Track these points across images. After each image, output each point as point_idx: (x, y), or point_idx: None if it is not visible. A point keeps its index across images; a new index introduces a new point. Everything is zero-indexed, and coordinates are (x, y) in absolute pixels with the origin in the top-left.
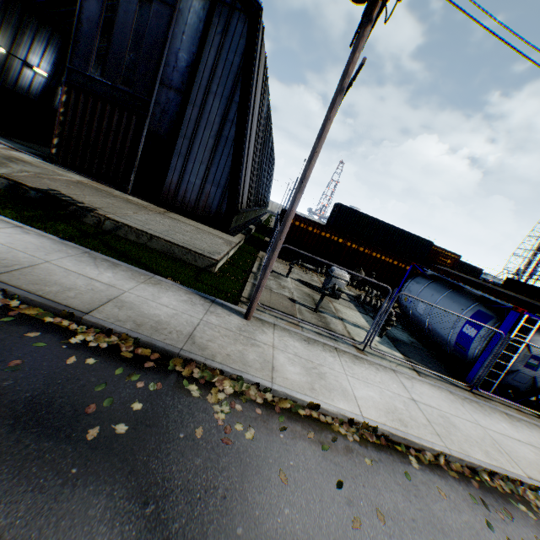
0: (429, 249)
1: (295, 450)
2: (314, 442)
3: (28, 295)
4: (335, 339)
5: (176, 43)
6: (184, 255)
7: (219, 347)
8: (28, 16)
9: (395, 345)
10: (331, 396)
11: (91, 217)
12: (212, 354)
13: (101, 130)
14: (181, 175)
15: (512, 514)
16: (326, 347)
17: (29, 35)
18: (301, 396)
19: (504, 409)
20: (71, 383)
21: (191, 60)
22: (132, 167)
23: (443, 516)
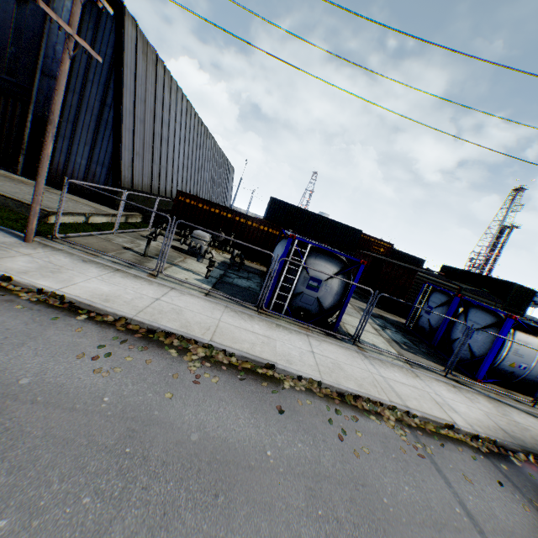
0: (359, 237)
1: None
2: None
3: None
4: (132, 267)
5: (54, 38)
6: (19, 207)
7: None
8: None
9: (217, 284)
10: (41, 278)
11: None
12: None
13: None
14: (68, 156)
15: (151, 351)
16: (106, 267)
17: None
18: None
19: (284, 324)
20: None
21: None
22: (21, 150)
23: (52, 335)
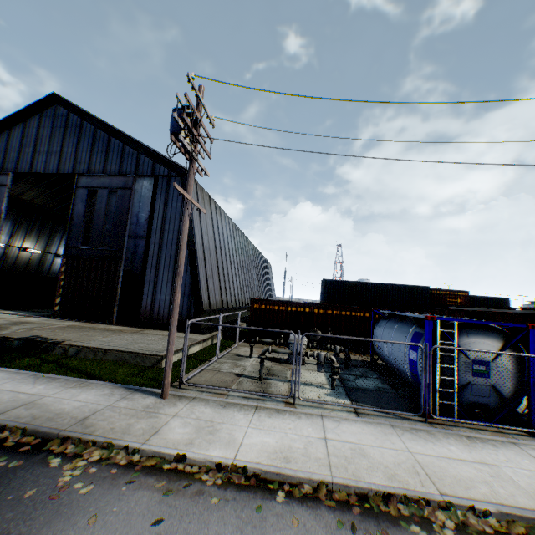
0: (429, 294)
1: (129, 498)
2: (159, 490)
3: None
4: (264, 399)
5: (136, 208)
6: (134, 359)
7: (109, 423)
8: (57, 225)
9: (348, 393)
10: (208, 446)
11: (59, 348)
12: (94, 429)
13: (90, 282)
14: (154, 296)
15: None
16: (244, 407)
17: (59, 236)
18: (169, 450)
19: (471, 432)
20: None
21: (148, 215)
22: (114, 302)
23: None
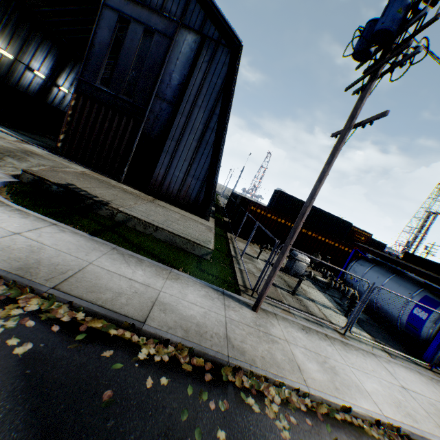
0: (349, 228)
1: None
2: None
3: (91, 307)
4: (320, 324)
5: (171, 66)
6: (184, 244)
7: (252, 348)
8: (35, 31)
9: (359, 324)
10: (352, 394)
11: (105, 210)
12: (251, 358)
13: (102, 130)
14: (167, 169)
15: None
16: (319, 334)
17: (34, 45)
18: (334, 398)
19: None
20: (159, 413)
21: (182, 79)
22: (126, 161)
23: None
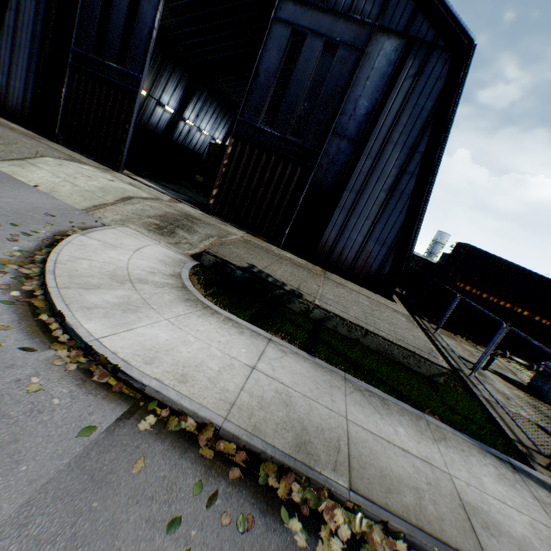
0: None
1: None
2: None
3: (413, 532)
4: None
5: (358, 89)
6: (404, 357)
7: None
8: (167, 60)
9: None
10: None
11: (298, 303)
12: None
13: (262, 181)
14: (341, 230)
15: None
16: None
17: (165, 76)
18: None
19: None
20: None
21: (373, 106)
22: (288, 220)
23: None
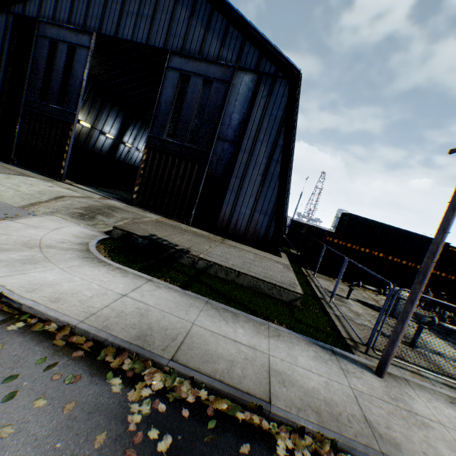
0: (446, 250)
1: None
2: None
3: (212, 382)
4: None
5: (230, 107)
6: (269, 289)
7: (404, 437)
8: (106, 101)
9: None
10: None
11: (186, 258)
12: (412, 455)
13: (170, 177)
14: (233, 207)
15: None
16: None
17: (106, 113)
18: None
19: None
20: None
21: (242, 118)
22: (193, 204)
23: None
